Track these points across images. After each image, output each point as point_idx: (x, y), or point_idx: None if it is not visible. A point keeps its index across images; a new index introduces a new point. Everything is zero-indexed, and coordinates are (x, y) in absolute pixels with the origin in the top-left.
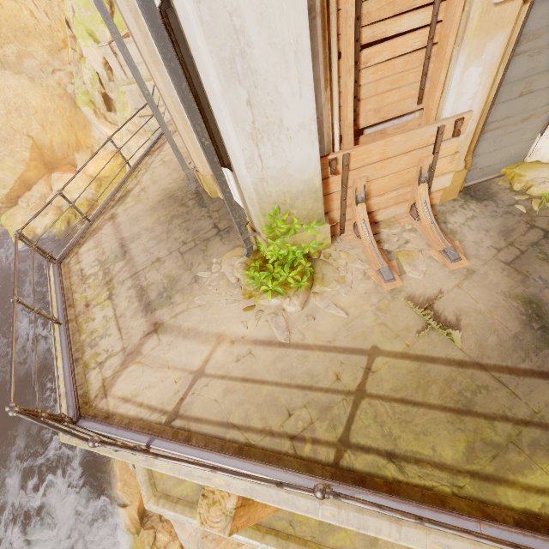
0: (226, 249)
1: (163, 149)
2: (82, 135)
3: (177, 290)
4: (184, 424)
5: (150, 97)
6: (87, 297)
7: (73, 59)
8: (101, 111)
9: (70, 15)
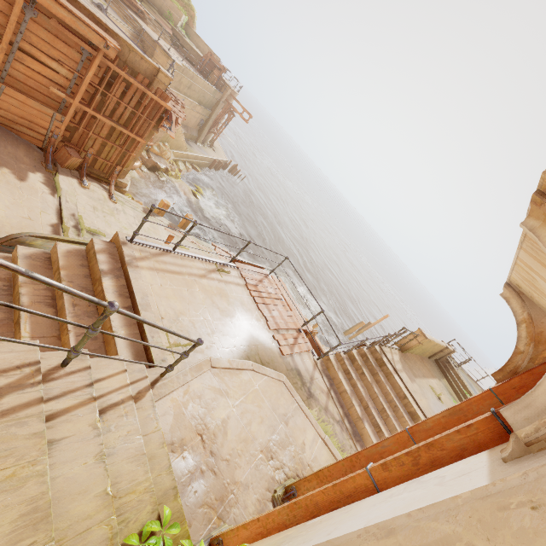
0: None
1: None
2: None
3: None
4: None
5: None
6: None
7: None
8: None
9: None
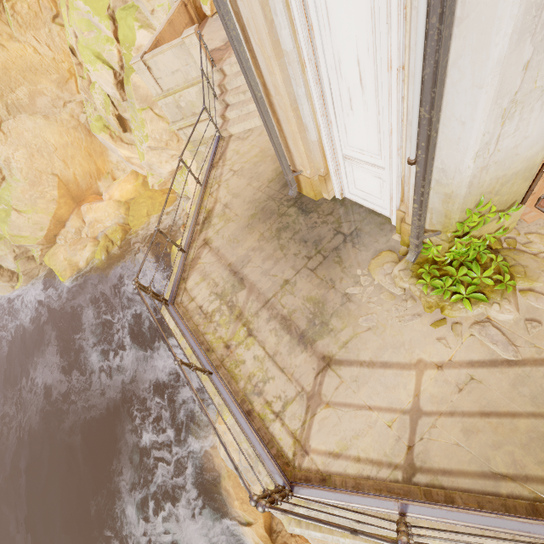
0: (366, 256)
1: (226, 158)
2: (101, 163)
3: (329, 314)
4: (430, 479)
5: (262, 100)
6: (223, 337)
7: (82, 87)
8: (116, 133)
9: (73, 42)
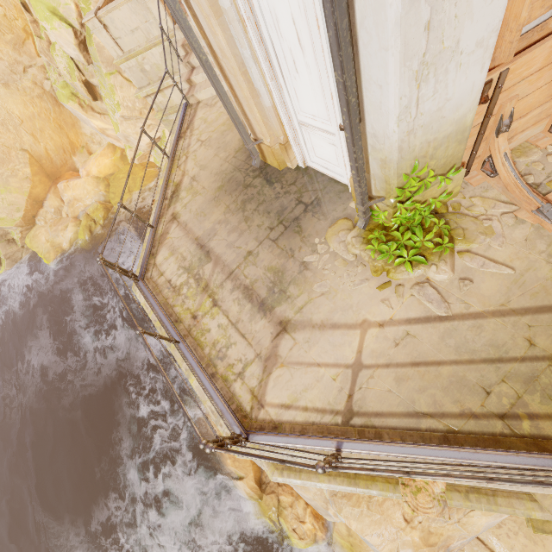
0: (324, 225)
1: (194, 128)
2: (74, 135)
3: (287, 282)
4: (364, 421)
5: (208, 63)
6: (190, 308)
7: (41, 49)
8: (86, 102)
9: None
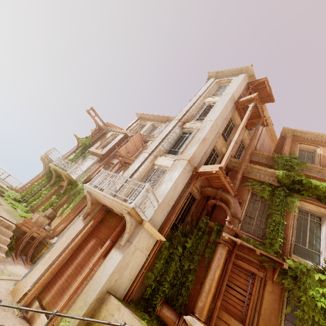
0: None
1: None
2: None
3: None
4: None
5: None
6: None
7: None
8: None
9: None
